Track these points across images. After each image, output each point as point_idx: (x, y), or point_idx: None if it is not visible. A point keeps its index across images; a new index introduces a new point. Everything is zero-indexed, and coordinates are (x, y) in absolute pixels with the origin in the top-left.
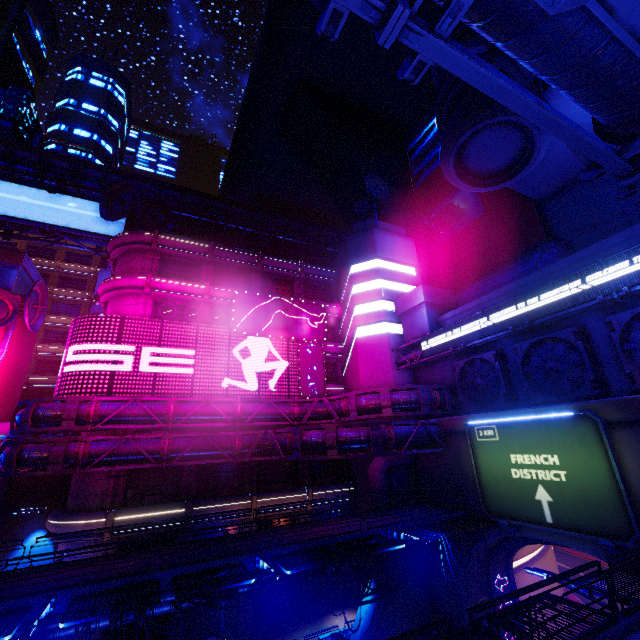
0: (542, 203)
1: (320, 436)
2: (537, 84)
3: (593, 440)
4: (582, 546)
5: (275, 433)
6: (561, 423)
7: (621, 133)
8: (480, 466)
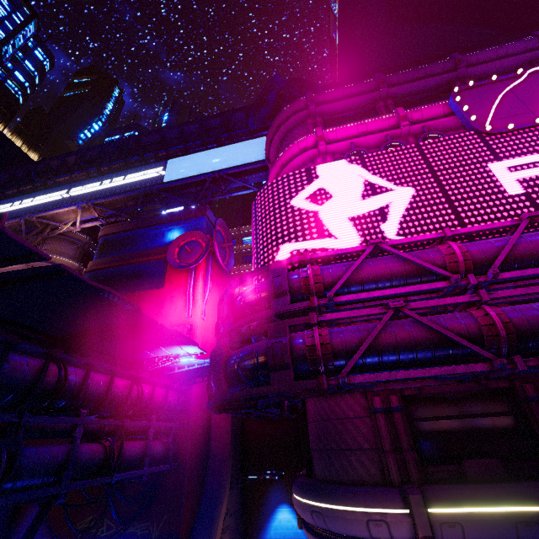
0: None
1: None
2: None
3: None
4: None
5: None
6: None
7: None
8: None
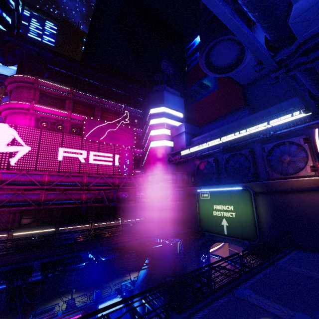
0: (245, 87)
1: (126, 195)
2: (250, 20)
3: (248, 200)
4: (237, 243)
5: (105, 192)
6: (236, 192)
7: (276, 46)
8: (200, 210)
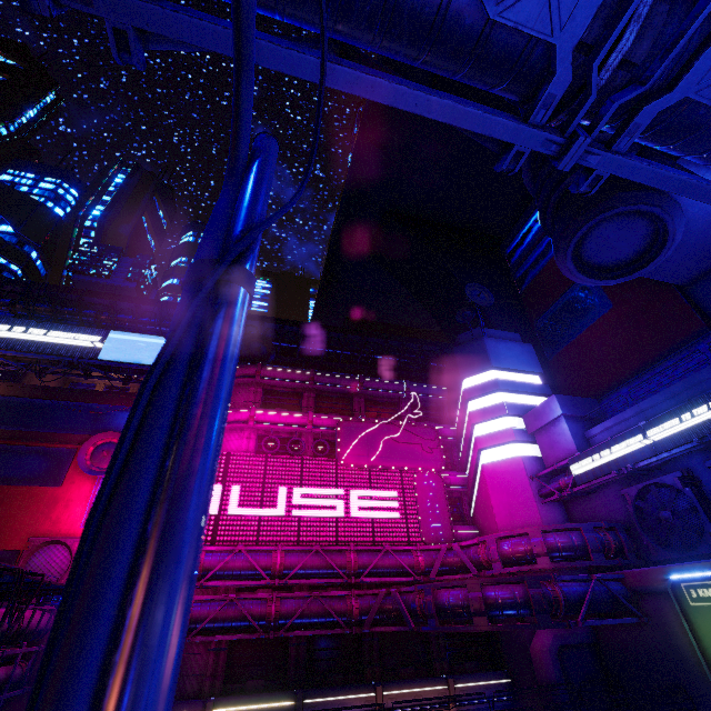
0: (688, 287)
1: (460, 597)
2: None
3: None
4: None
5: (398, 593)
6: None
7: None
8: (706, 647)
